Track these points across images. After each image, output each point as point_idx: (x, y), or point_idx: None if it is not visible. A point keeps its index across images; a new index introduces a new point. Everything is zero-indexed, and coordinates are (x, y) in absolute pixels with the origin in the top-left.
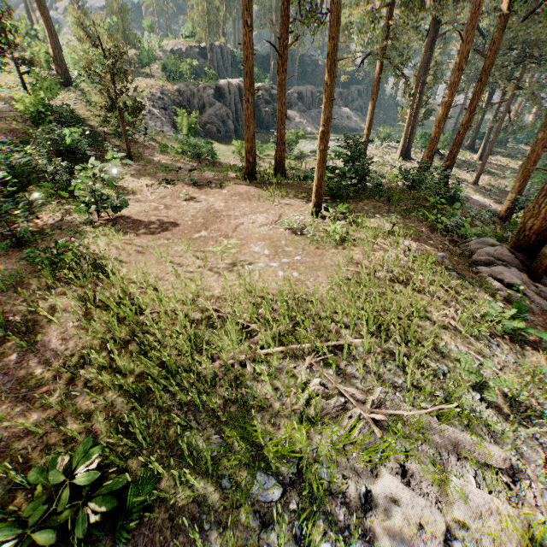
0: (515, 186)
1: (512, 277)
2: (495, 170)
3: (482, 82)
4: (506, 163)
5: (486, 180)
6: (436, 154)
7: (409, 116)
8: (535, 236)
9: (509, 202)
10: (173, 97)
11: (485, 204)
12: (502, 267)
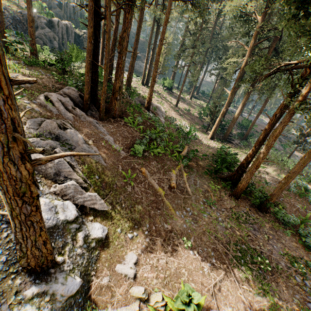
0: (149, 91)
1: (54, 97)
2: (194, 105)
3: (136, 34)
4: (202, 104)
5: (185, 107)
6: (170, 91)
7: (146, 62)
8: (90, 88)
9: (148, 99)
10: (15, 15)
11: (159, 108)
12: (56, 94)
